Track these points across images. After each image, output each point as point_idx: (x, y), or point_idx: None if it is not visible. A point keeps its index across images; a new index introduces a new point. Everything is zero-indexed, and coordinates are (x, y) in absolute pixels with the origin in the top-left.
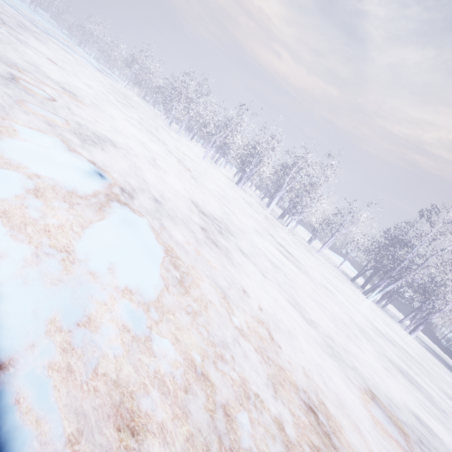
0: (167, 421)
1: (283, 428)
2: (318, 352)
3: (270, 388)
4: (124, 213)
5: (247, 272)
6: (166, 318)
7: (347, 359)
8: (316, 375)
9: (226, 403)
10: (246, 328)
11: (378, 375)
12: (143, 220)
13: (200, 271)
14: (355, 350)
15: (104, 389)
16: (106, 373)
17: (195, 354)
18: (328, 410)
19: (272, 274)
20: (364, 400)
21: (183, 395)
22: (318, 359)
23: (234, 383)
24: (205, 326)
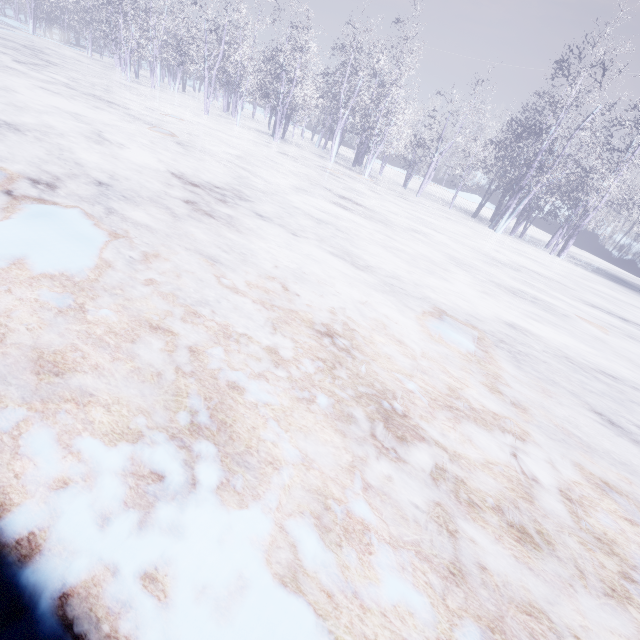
0: (104, 363)
1: (276, 352)
2: (367, 292)
3: (268, 327)
4: (37, 206)
5: (264, 235)
6: (110, 294)
7: (416, 292)
8: (352, 311)
9: (194, 344)
10: (245, 286)
11: (465, 300)
12: (73, 209)
13: (174, 246)
14: (437, 284)
15: (16, 352)
16: (18, 342)
17: (152, 314)
18: (355, 334)
19: (312, 232)
20: (423, 321)
21: (129, 345)
22: (363, 297)
23: (210, 330)
24: (174, 293)
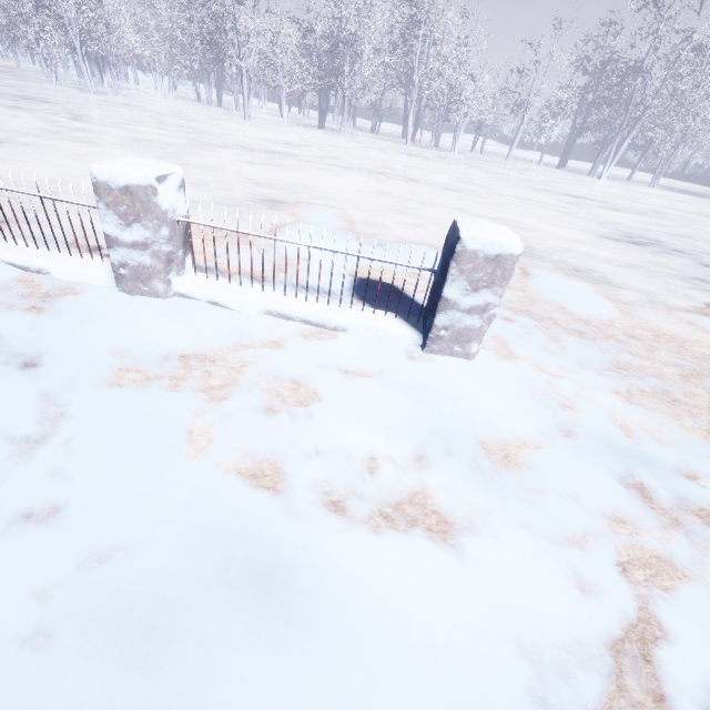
0: None
1: None
2: None
3: None
4: None
5: None
6: None
7: None
8: None
9: None
10: None
11: None
12: None
13: None
14: None
15: None
16: None
17: None
18: None
19: None
20: None
21: None
22: None
23: None
24: None
